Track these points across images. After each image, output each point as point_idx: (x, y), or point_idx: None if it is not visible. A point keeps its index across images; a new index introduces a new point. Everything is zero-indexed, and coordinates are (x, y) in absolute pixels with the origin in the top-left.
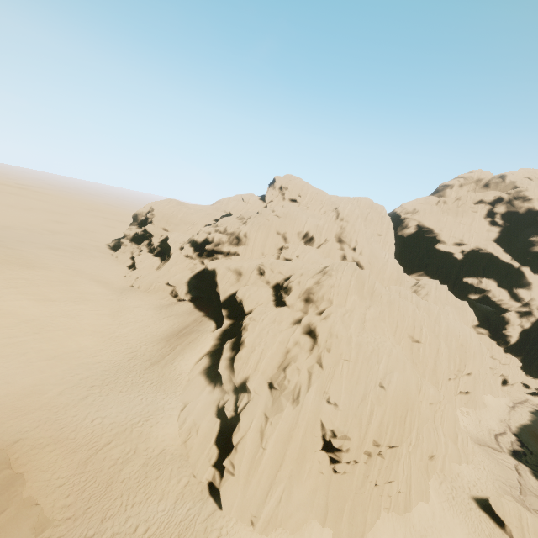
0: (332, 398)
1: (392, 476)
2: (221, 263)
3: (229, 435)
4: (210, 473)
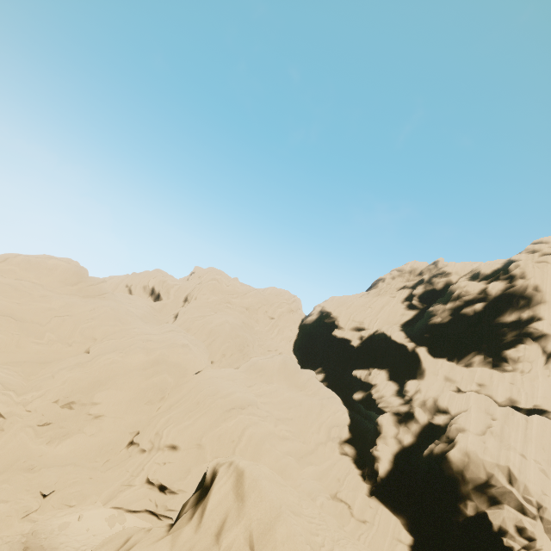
0: None
1: None
2: None
3: None
4: None
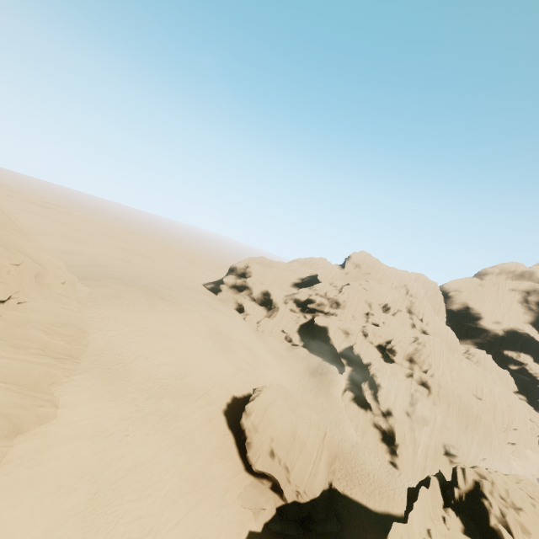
0: (449, 425)
1: None
2: (328, 321)
3: (391, 439)
4: (389, 456)
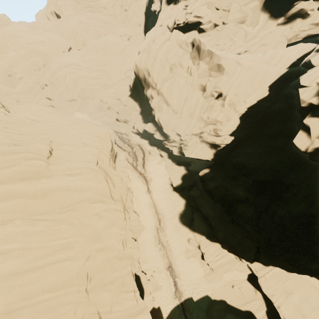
0: None
1: None
2: None
3: None
4: None
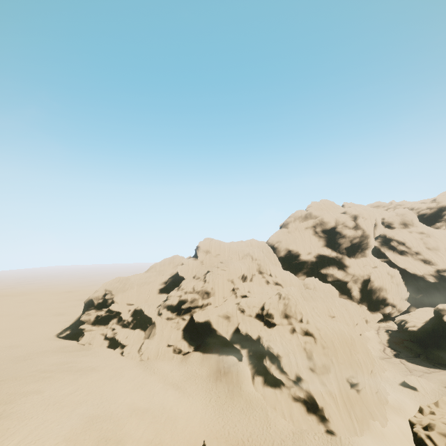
0: (341, 360)
1: (377, 385)
2: (206, 314)
3: (313, 405)
4: (323, 426)
